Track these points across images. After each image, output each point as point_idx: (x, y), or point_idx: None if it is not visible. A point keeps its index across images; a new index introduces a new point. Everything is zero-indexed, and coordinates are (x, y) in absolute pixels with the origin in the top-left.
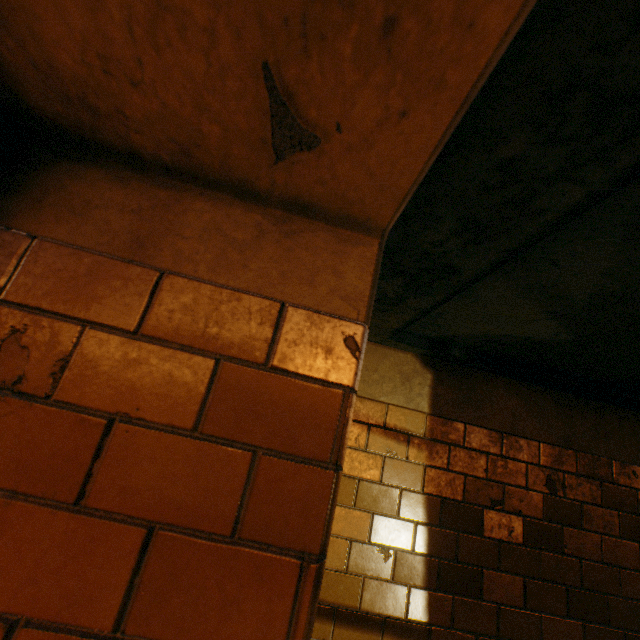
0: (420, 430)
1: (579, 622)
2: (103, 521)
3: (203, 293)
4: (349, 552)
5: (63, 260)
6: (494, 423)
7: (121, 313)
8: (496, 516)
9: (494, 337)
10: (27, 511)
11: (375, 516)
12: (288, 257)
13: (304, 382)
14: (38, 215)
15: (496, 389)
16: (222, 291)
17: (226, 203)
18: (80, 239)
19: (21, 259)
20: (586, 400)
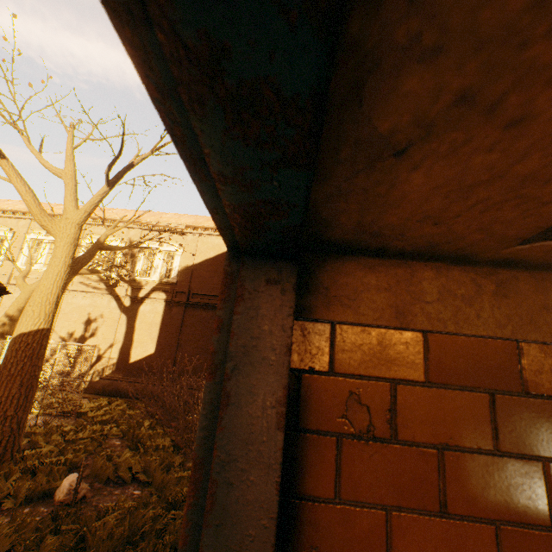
0: None
1: None
2: (462, 522)
3: (458, 343)
4: None
5: (358, 336)
6: None
7: (410, 369)
8: None
9: None
10: (412, 519)
11: None
12: (505, 303)
13: None
14: (329, 306)
15: None
16: (470, 339)
17: (445, 268)
18: (362, 318)
19: (333, 341)
20: None
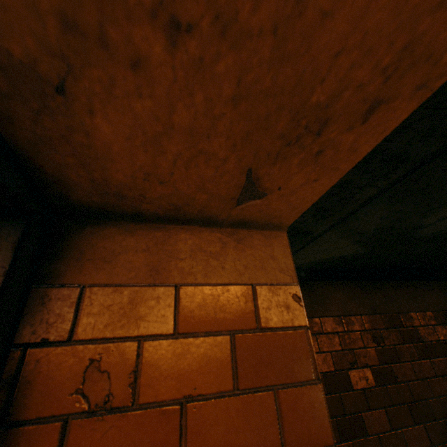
0: None
1: (421, 425)
2: None
3: (206, 292)
4: None
5: (110, 297)
6: (334, 311)
7: (161, 323)
8: (356, 373)
9: (323, 260)
10: None
11: None
12: (244, 255)
13: (282, 332)
14: (82, 269)
15: (328, 289)
16: (216, 288)
17: (198, 230)
18: (116, 278)
19: (80, 305)
20: (374, 281)
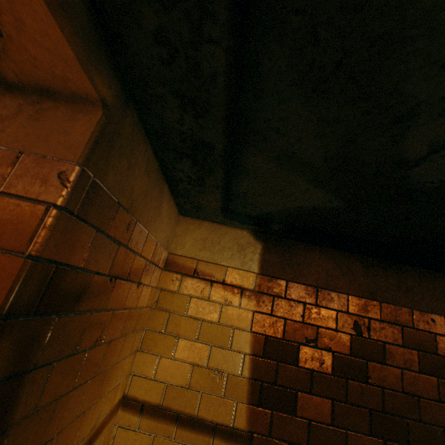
0: (251, 285)
1: (381, 440)
2: None
3: None
4: (191, 373)
5: None
6: (310, 280)
7: None
8: (310, 351)
9: (293, 210)
10: None
11: (213, 347)
12: (34, 124)
13: (21, 201)
14: None
15: (313, 255)
16: None
17: (1, 94)
18: None
19: None
20: (390, 263)
